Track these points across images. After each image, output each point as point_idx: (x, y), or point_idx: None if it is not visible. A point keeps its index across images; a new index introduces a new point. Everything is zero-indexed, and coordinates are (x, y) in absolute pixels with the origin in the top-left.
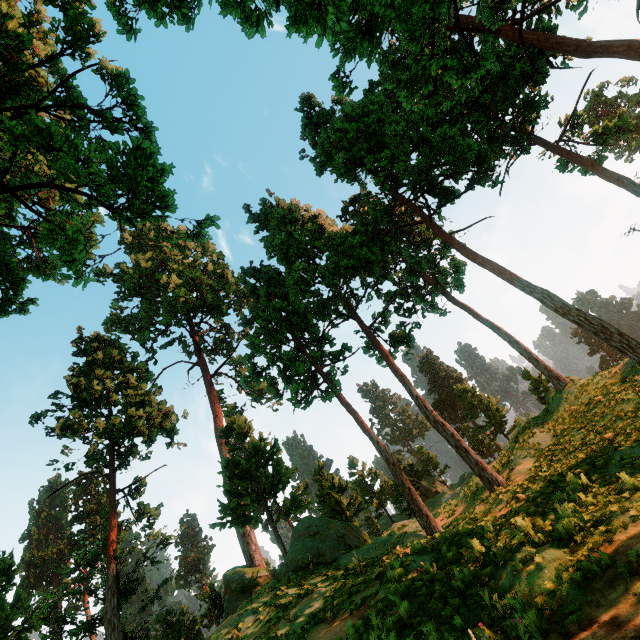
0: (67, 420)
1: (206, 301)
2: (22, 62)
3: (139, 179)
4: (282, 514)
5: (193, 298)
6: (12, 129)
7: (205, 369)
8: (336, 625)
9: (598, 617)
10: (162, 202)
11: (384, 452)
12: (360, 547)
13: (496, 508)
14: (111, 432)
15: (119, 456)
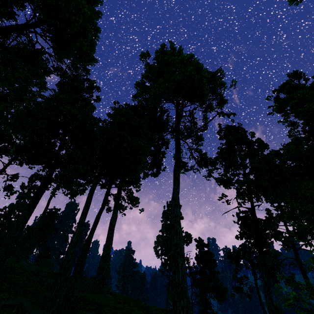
0: None
1: None
2: None
3: None
4: None
5: None
6: None
7: None
8: None
9: None
10: None
11: None
12: None
13: None
14: None
15: None
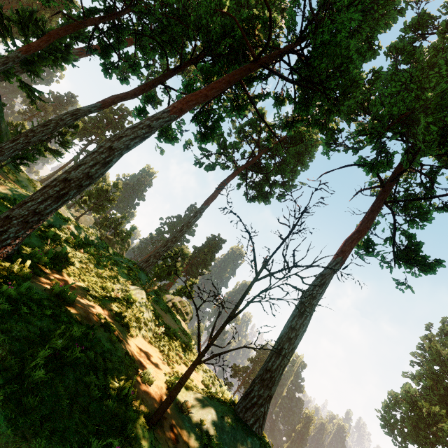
0: None
1: None
2: None
3: None
4: None
5: None
6: None
7: None
8: None
9: None
10: None
11: None
12: None
13: None
14: None
15: None
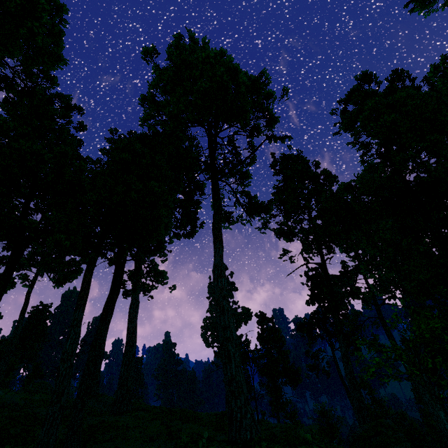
0: None
1: None
2: None
3: None
4: None
5: None
6: None
7: None
8: None
9: None
10: None
11: None
12: None
13: None
14: None
15: None
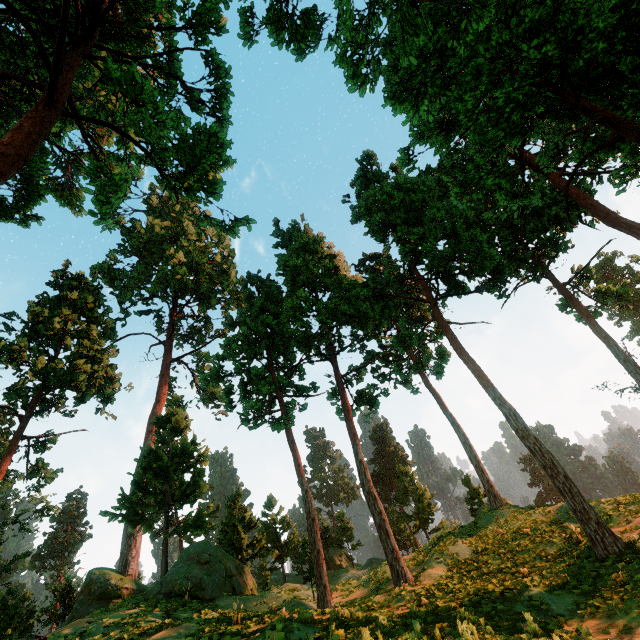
0: (10, 344)
1: (200, 288)
2: (143, 20)
3: (203, 160)
4: (180, 528)
5: (189, 280)
6: (110, 70)
7: (169, 351)
8: None
9: None
10: (211, 187)
11: (309, 503)
12: (244, 595)
13: (396, 604)
14: (48, 374)
15: (43, 402)
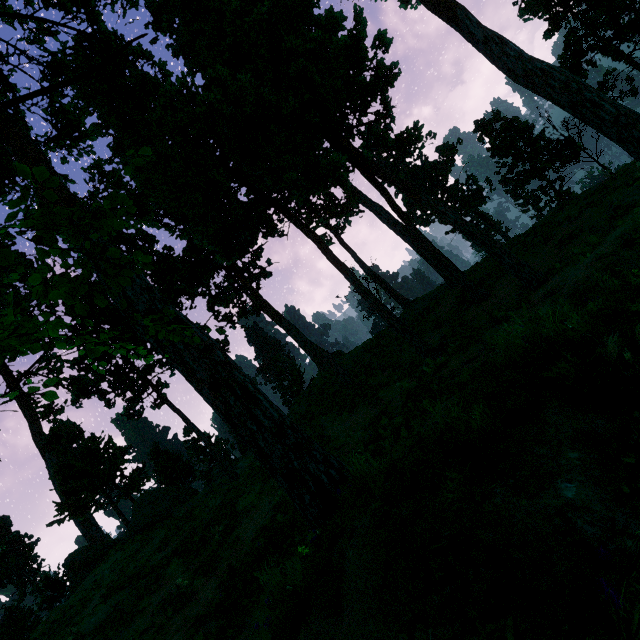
0: None
1: (1, 303)
2: None
3: None
4: (122, 496)
5: None
6: None
7: (7, 373)
8: (167, 549)
9: (257, 507)
10: None
11: (203, 437)
12: (190, 501)
13: None
14: None
15: None
